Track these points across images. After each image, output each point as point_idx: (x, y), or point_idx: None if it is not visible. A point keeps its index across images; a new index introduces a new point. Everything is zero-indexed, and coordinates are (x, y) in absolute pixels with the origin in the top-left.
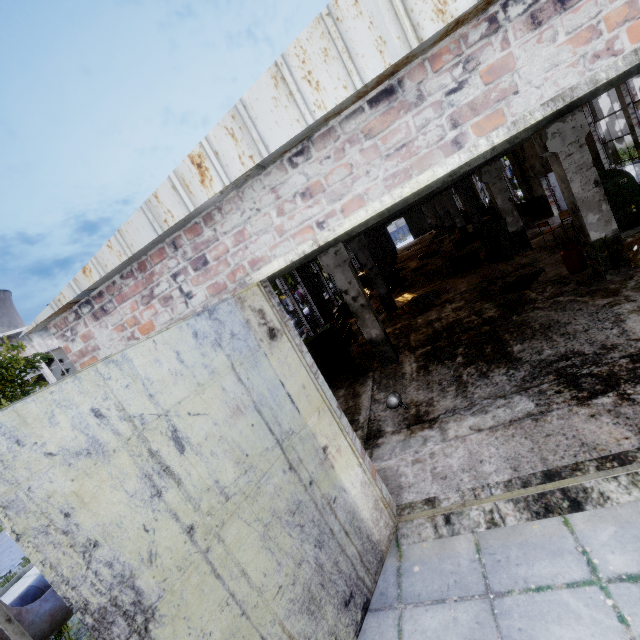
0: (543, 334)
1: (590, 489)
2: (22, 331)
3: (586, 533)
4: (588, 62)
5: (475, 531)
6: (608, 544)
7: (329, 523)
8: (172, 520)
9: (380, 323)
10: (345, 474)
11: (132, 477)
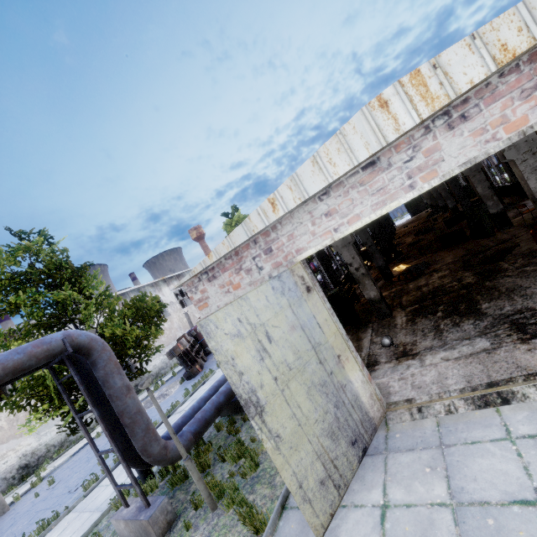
0: (507, 295)
1: (516, 392)
2: (125, 292)
3: (509, 416)
4: (482, 144)
5: (437, 416)
6: (521, 421)
7: (342, 397)
8: (268, 372)
9: (377, 287)
10: (351, 373)
11: (253, 349)
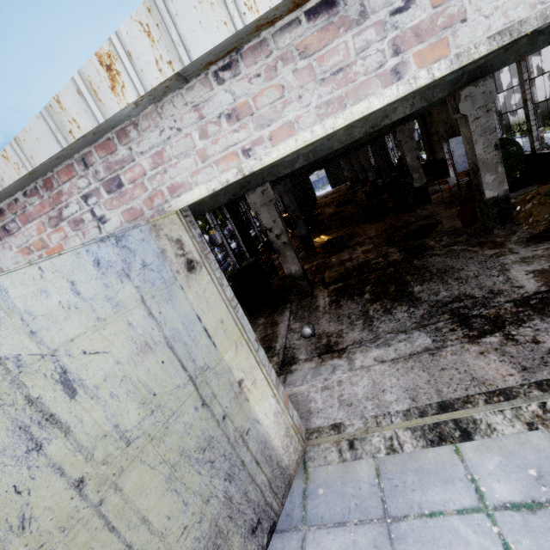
0: (440, 278)
1: (479, 421)
2: None
3: (475, 462)
4: None
5: (376, 456)
6: (494, 473)
7: (241, 455)
8: (55, 475)
9: (299, 260)
10: (259, 406)
11: None
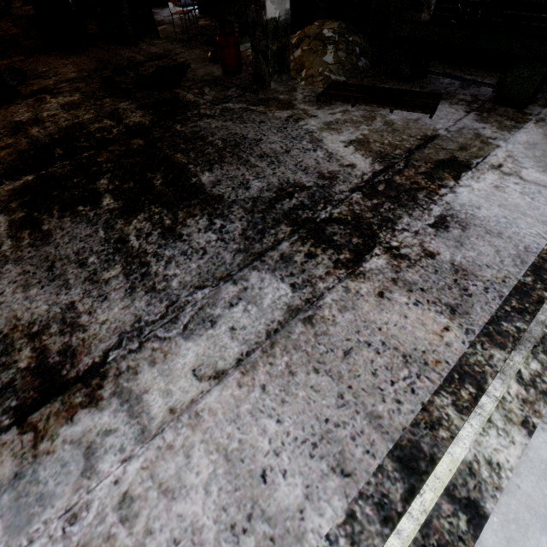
0: (235, 155)
1: (476, 463)
2: None
3: None
4: None
5: None
6: None
7: None
8: None
9: None
10: None
11: None
